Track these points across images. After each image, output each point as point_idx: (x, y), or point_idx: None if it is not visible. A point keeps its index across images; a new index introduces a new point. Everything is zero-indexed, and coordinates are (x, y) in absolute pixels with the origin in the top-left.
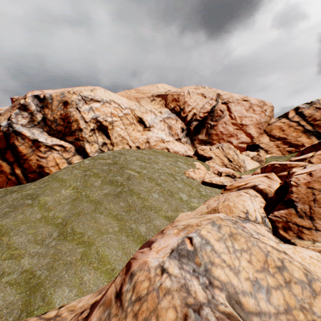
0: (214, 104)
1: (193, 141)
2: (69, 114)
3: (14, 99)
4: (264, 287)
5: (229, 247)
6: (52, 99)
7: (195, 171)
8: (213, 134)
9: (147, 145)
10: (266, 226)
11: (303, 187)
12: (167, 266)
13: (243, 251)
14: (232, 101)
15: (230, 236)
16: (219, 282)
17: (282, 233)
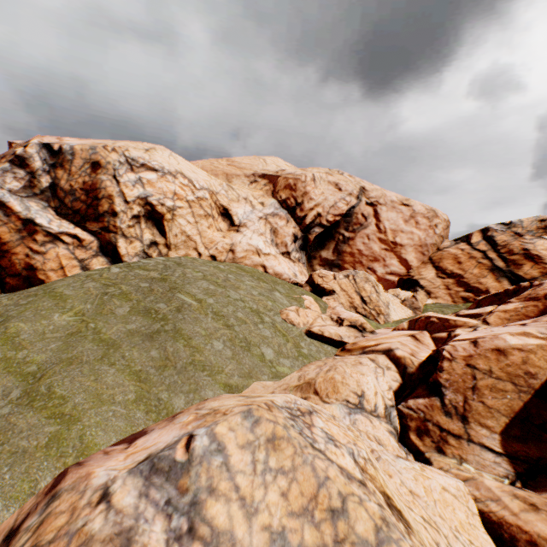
0: (354, 203)
1: (311, 259)
2: (99, 184)
3: (15, 145)
4: (293, 546)
5: (259, 462)
6: (74, 155)
7: (300, 312)
8: (346, 252)
9: (229, 256)
10: (389, 424)
11: (460, 364)
12: (115, 489)
13: (280, 472)
14: (385, 202)
15: (269, 442)
16: (210, 528)
17: (413, 440)
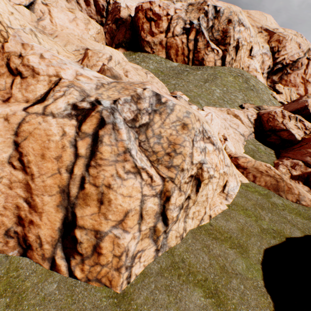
0: (301, 56)
1: (267, 79)
2: (228, 30)
3: None
4: None
5: None
6: (223, 14)
7: (277, 96)
8: (284, 79)
9: (246, 69)
10: None
11: None
12: None
13: None
14: None
15: None
16: None
17: None
